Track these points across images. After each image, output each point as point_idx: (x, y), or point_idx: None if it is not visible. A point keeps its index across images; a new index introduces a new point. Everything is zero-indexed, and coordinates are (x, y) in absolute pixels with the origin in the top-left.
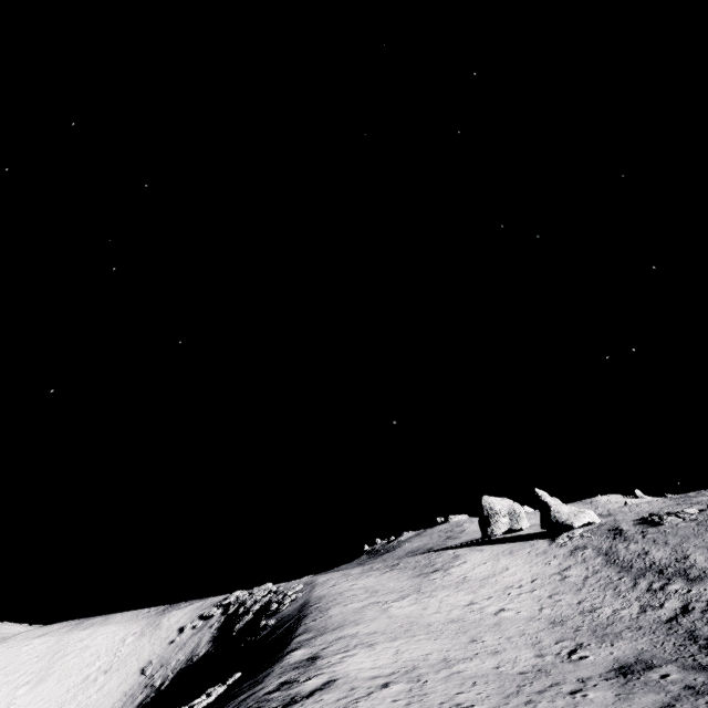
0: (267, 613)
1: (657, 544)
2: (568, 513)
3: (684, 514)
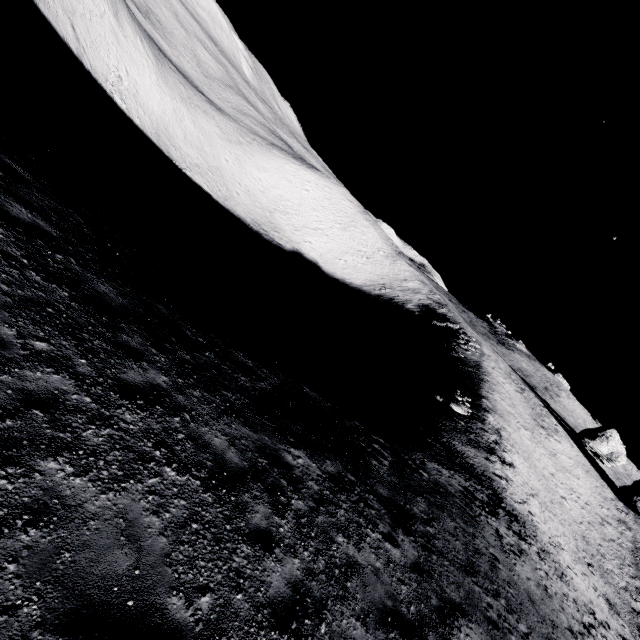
0: (456, 339)
1: None
2: None
3: None
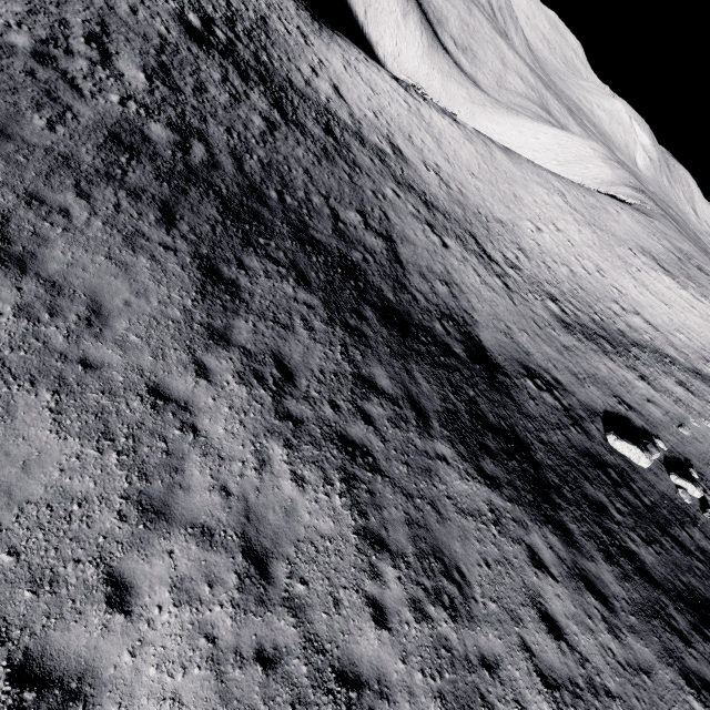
0: None
1: None
2: None
3: None
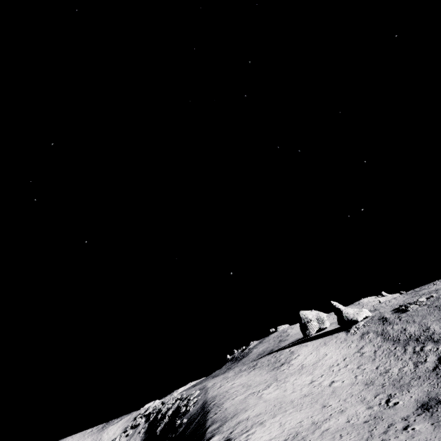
0: (179, 415)
1: (409, 323)
2: (353, 313)
3: (419, 302)
